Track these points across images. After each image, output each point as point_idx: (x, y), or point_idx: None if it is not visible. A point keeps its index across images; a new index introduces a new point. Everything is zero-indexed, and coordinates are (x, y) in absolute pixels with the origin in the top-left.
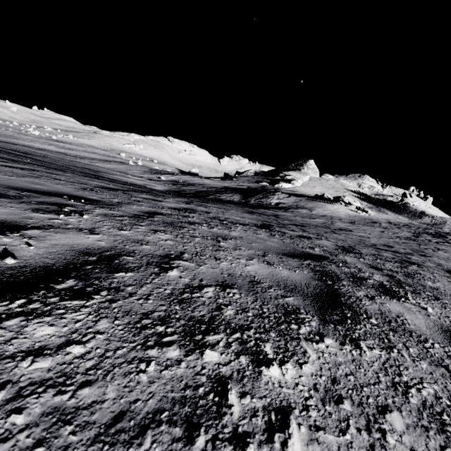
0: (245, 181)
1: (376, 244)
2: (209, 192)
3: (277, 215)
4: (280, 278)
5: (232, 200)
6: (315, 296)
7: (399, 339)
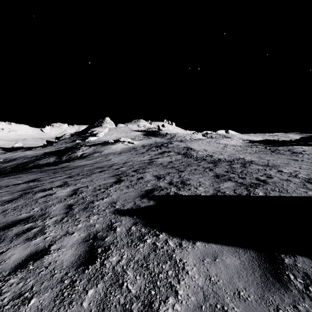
0: (63, 143)
1: (107, 165)
2: (29, 162)
3: (68, 165)
4: (0, 200)
5: (48, 162)
6: (8, 200)
7: (23, 201)
